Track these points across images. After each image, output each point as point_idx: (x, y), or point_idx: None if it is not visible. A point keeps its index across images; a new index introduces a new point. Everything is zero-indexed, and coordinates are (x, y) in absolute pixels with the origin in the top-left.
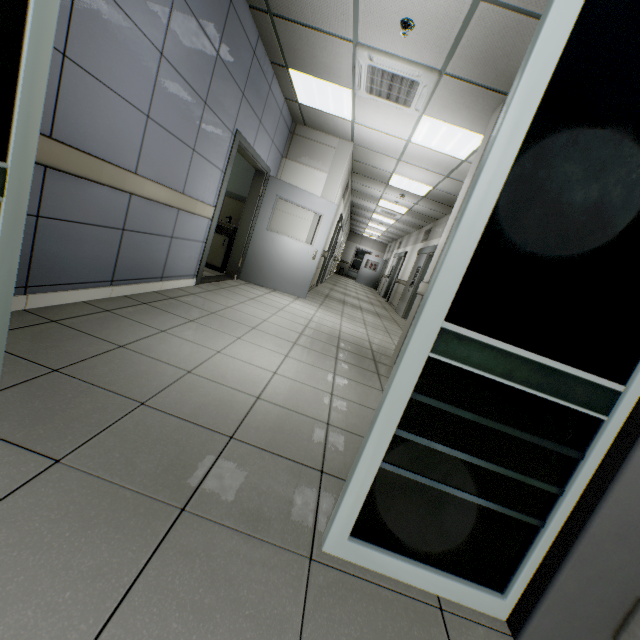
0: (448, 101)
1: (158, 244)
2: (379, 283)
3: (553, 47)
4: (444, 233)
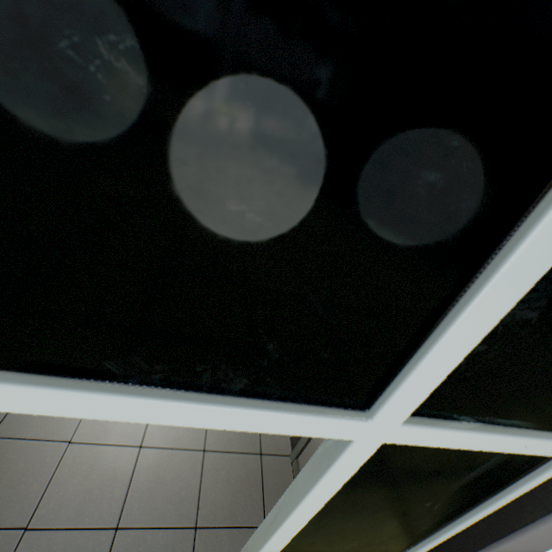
0: None
1: None
2: None
3: (331, 488)
4: None
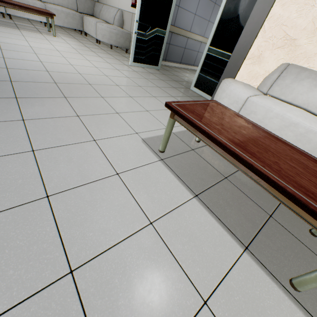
0: None
1: (193, 54)
2: None
3: None
4: None
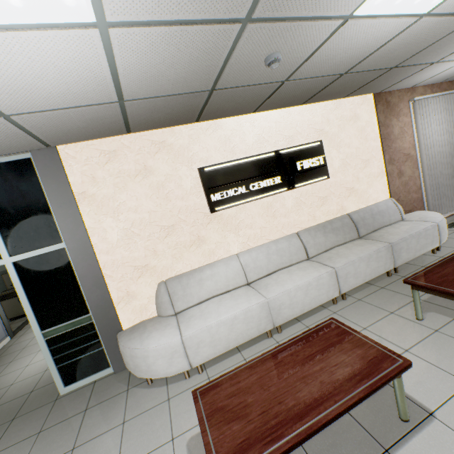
0: None
1: None
2: None
3: (16, 279)
4: None
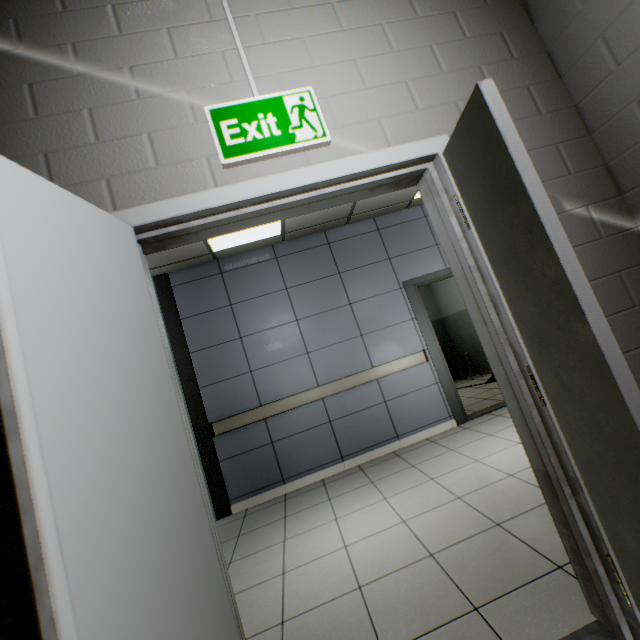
0: None
1: (372, 414)
2: None
3: None
4: None
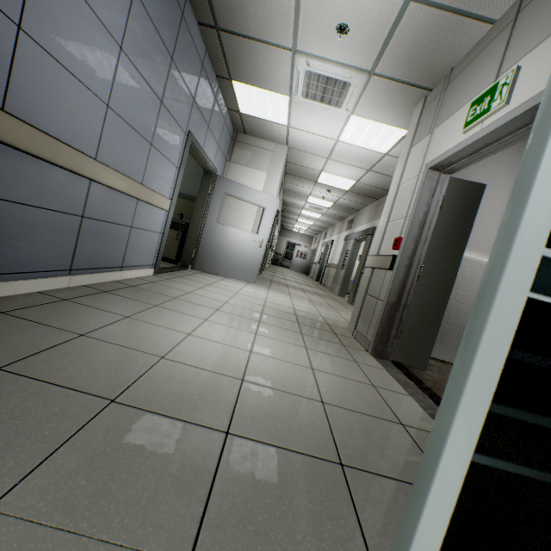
0: (375, 100)
1: (118, 233)
2: (310, 269)
3: None
4: (384, 211)
